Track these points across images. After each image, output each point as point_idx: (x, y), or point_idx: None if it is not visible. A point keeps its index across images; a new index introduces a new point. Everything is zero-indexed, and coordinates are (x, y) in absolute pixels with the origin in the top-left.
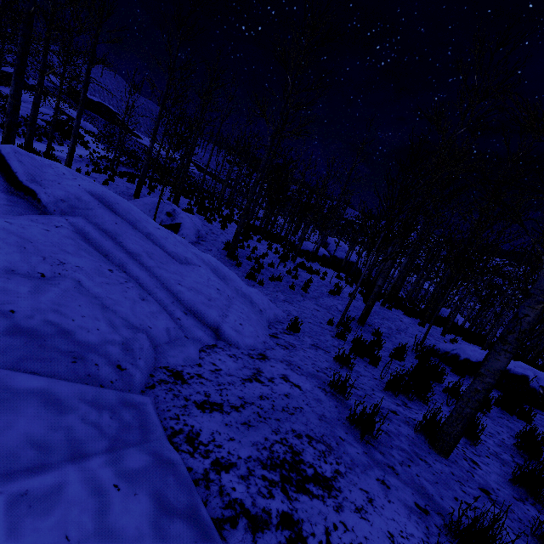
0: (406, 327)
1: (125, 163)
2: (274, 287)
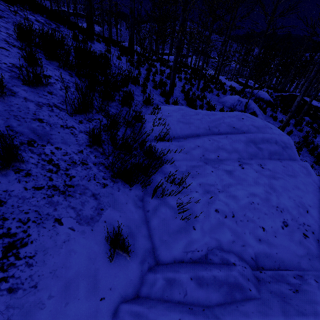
0: None
1: (222, 74)
2: None
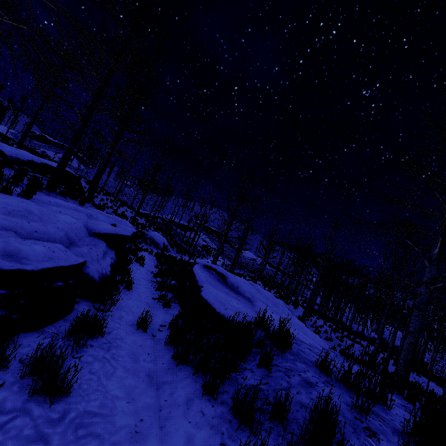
0: (426, 385)
1: None
2: (328, 343)
